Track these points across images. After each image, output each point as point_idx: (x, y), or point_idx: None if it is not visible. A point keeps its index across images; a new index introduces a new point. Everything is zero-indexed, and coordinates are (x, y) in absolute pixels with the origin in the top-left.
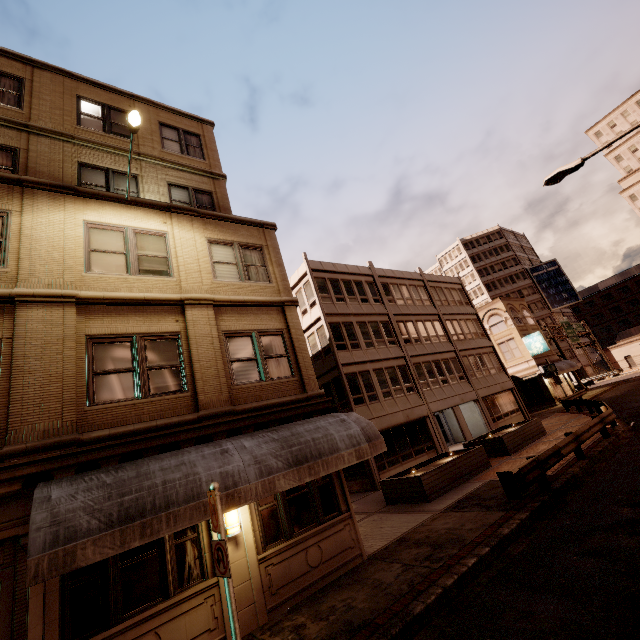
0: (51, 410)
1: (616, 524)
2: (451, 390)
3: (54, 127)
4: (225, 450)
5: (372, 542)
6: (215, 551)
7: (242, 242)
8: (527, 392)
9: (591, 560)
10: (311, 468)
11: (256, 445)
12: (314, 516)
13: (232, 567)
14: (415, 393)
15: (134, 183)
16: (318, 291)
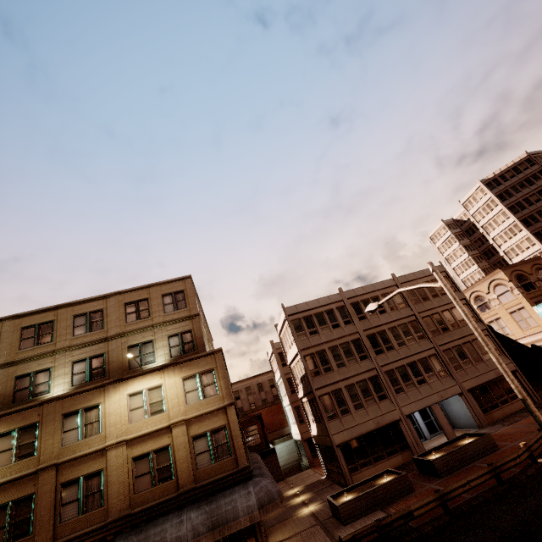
0: (121, 499)
1: None
2: (428, 389)
3: (117, 331)
4: (182, 520)
5: None
6: None
7: (201, 371)
8: None
9: None
10: (221, 531)
11: (196, 516)
12: None
13: None
14: (387, 399)
15: (152, 346)
16: (295, 331)
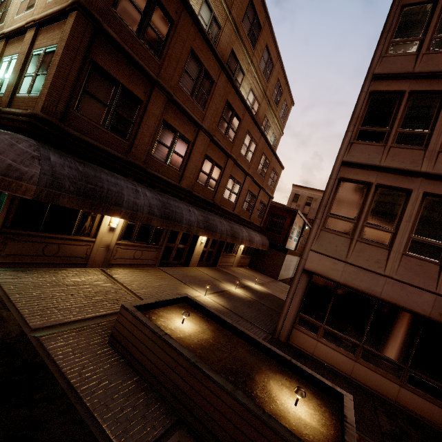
0: None
1: None
2: None
3: None
4: None
5: (28, 280)
6: None
7: None
8: None
9: None
10: None
11: None
12: None
13: None
14: None
15: None
16: (393, 33)
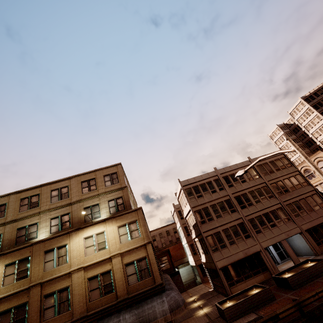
0: (81, 306)
1: None
2: (278, 230)
3: (77, 198)
4: (120, 320)
5: None
6: None
7: (129, 222)
8: None
9: None
10: None
11: (129, 317)
12: None
13: None
14: (251, 238)
15: (98, 207)
16: (187, 196)
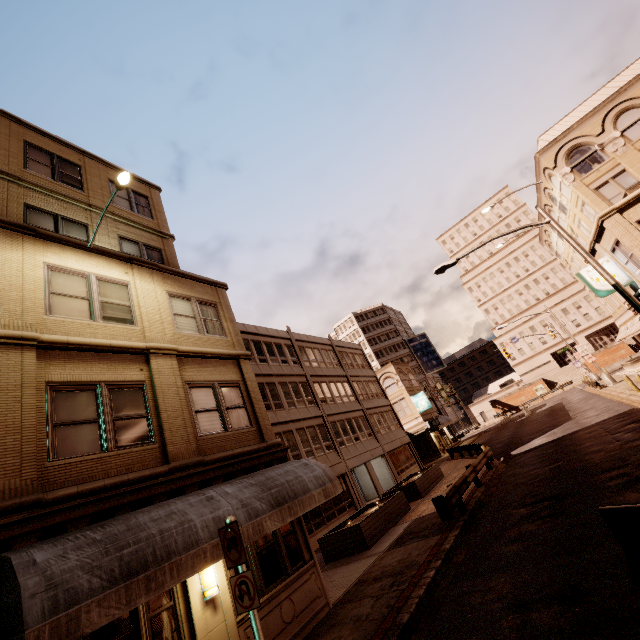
0: (7, 467)
1: (520, 519)
2: (363, 446)
3: None
4: (210, 497)
5: (330, 594)
6: (236, 587)
7: (198, 298)
8: (418, 446)
9: (514, 544)
10: (290, 508)
11: (238, 490)
12: (283, 568)
13: (212, 635)
14: (333, 451)
15: (84, 231)
16: None
